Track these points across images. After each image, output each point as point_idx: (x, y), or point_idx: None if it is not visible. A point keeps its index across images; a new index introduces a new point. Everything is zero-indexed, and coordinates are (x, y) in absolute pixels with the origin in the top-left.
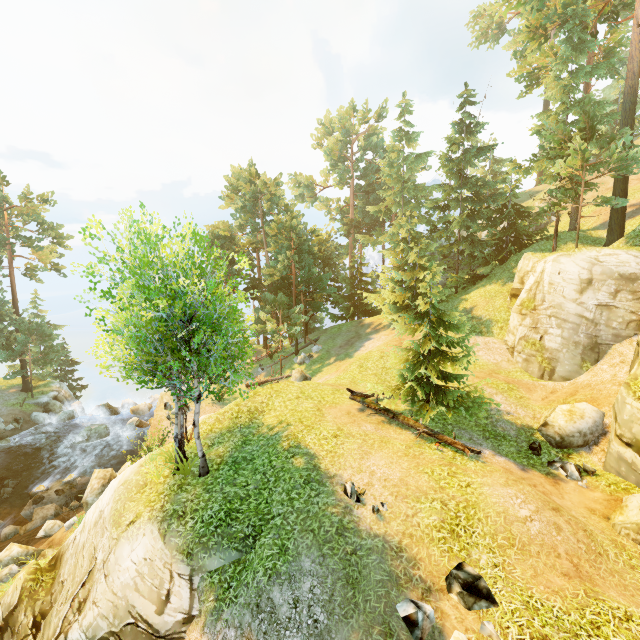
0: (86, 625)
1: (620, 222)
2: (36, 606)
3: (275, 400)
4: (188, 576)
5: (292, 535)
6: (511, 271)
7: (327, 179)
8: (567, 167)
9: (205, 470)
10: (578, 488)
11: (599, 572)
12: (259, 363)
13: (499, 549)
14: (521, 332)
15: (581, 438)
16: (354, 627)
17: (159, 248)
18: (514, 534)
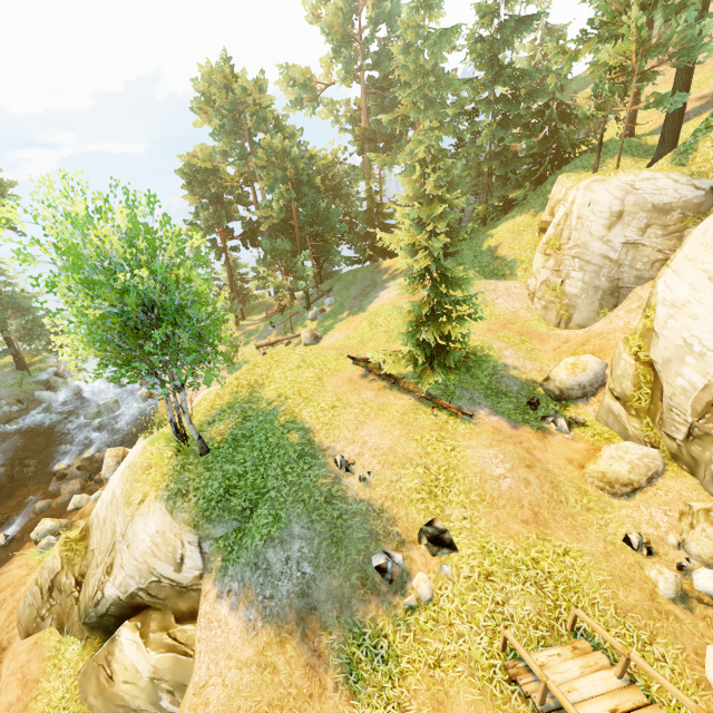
0: (118, 584)
1: (675, 129)
2: (75, 570)
3: (275, 371)
4: (197, 543)
5: (285, 506)
6: (546, 197)
7: (330, 72)
8: (616, 55)
9: (205, 450)
10: (564, 440)
11: (555, 517)
12: (270, 320)
13: (470, 504)
14: (543, 276)
15: (580, 391)
16: (336, 575)
17: (94, 230)
18: (486, 491)
